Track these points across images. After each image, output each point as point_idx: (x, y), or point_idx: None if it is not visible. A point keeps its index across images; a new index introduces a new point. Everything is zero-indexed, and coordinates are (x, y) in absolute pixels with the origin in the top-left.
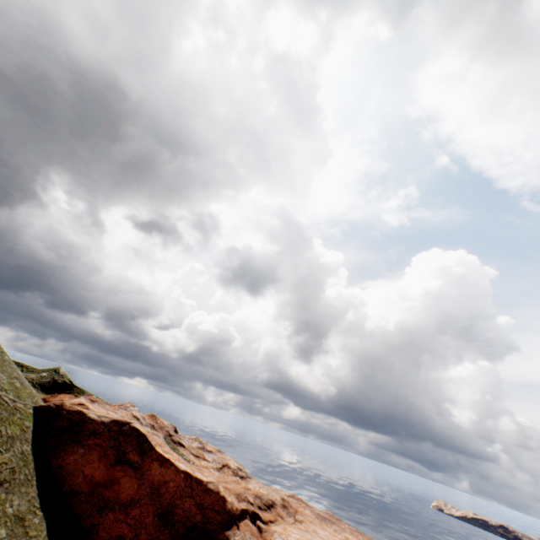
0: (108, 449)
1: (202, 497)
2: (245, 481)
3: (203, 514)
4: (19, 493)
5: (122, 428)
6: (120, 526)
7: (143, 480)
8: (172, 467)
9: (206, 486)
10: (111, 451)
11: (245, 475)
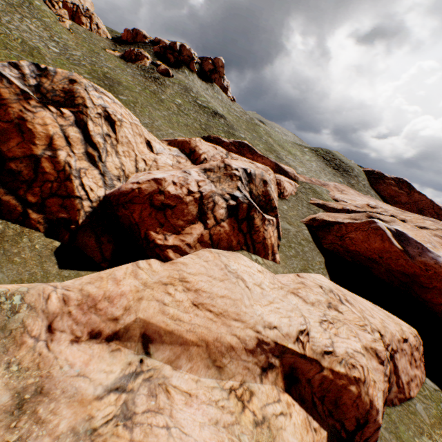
0: (394, 186)
1: (437, 211)
2: None
3: (437, 217)
4: (371, 191)
5: (399, 180)
6: (401, 209)
7: (410, 198)
8: (423, 196)
9: (440, 208)
10: (395, 187)
11: None
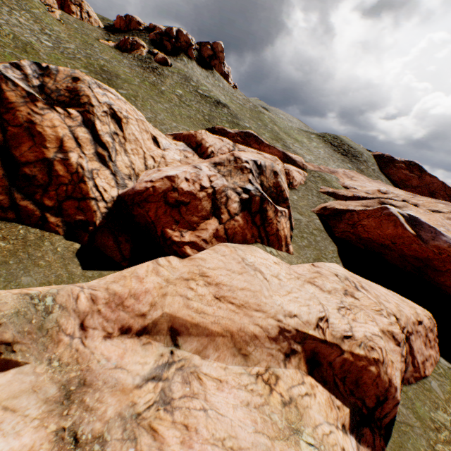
0: (404, 170)
1: (449, 193)
2: None
3: (449, 199)
4: (381, 176)
5: (410, 163)
6: (412, 193)
7: (421, 181)
8: (435, 178)
9: None
10: (406, 171)
11: None
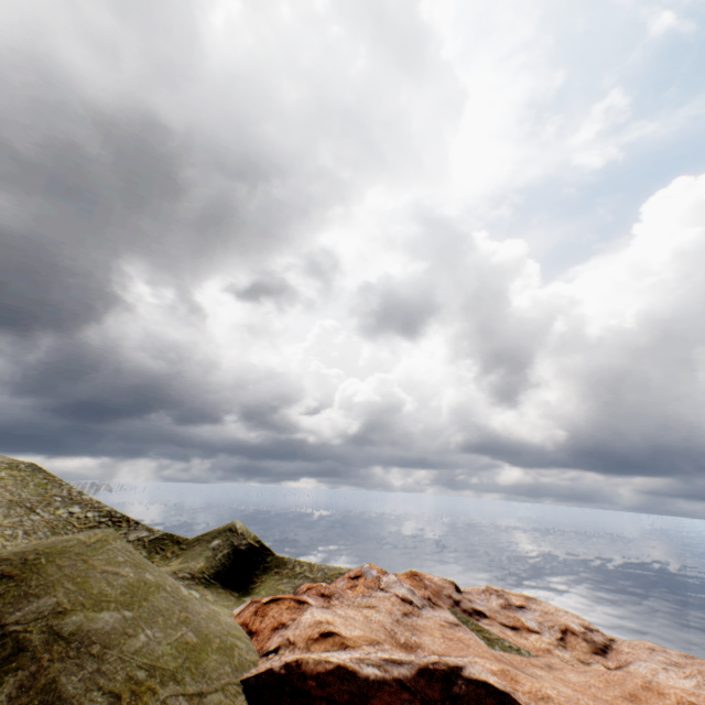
0: None
1: None
2: (614, 654)
3: None
4: None
5: (450, 690)
6: None
7: None
8: None
9: None
10: None
11: (604, 639)
